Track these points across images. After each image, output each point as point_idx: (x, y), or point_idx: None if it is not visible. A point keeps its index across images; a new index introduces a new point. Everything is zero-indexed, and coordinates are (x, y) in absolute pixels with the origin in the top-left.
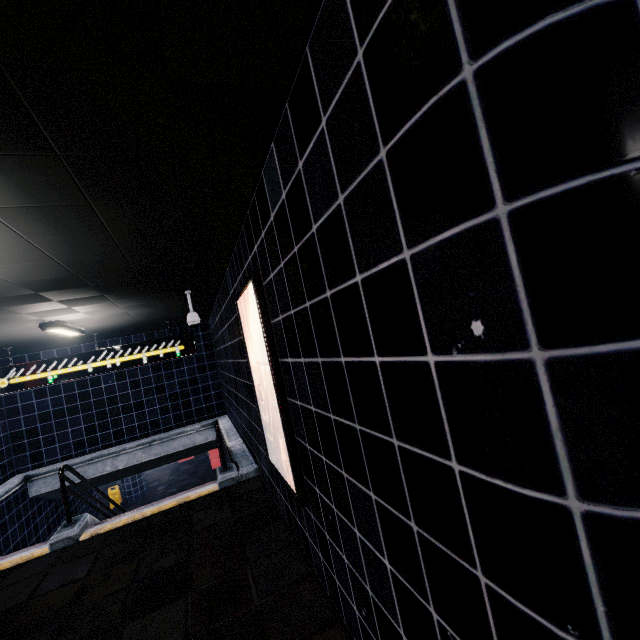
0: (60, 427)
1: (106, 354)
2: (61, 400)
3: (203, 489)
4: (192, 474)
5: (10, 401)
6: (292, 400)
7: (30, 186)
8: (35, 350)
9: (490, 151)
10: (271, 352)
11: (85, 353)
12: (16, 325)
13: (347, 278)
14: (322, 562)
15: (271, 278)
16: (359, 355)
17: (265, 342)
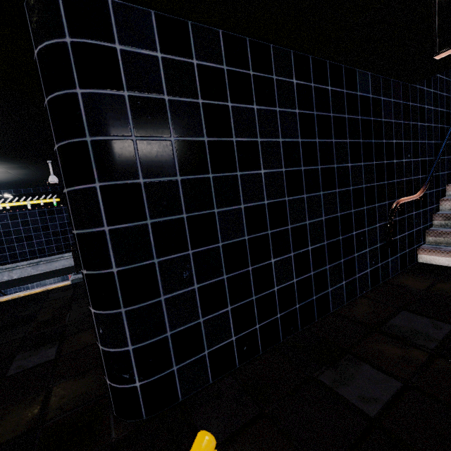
0: None
1: None
2: None
3: (61, 283)
4: None
5: None
6: None
7: None
8: None
9: (52, 128)
10: None
11: None
12: None
13: None
14: None
15: None
16: None
17: None
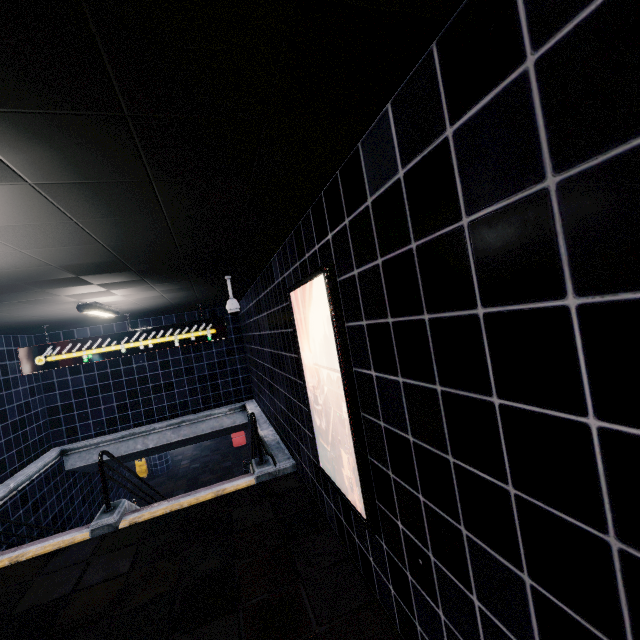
0: (93, 404)
1: (139, 335)
2: (94, 378)
3: (239, 482)
4: (214, 451)
5: (46, 376)
6: (369, 417)
7: (86, 157)
8: (69, 328)
9: None
10: (344, 359)
11: (118, 333)
12: (54, 306)
13: (537, 297)
14: (393, 596)
15: (354, 275)
16: (542, 405)
17: (337, 347)
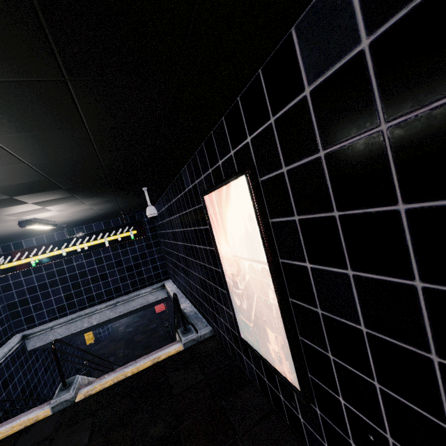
0: (45, 297)
1: (75, 241)
2: (43, 276)
3: (170, 349)
4: (142, 317)
5: (3, 280)
6: (301, 304)
7: None
8: (18, 239)
9: None
10: (271, 252)
11: (58, 241)
12: None
13: None
14: None
15: (282, 172)
16: None
17: (264, 242)
